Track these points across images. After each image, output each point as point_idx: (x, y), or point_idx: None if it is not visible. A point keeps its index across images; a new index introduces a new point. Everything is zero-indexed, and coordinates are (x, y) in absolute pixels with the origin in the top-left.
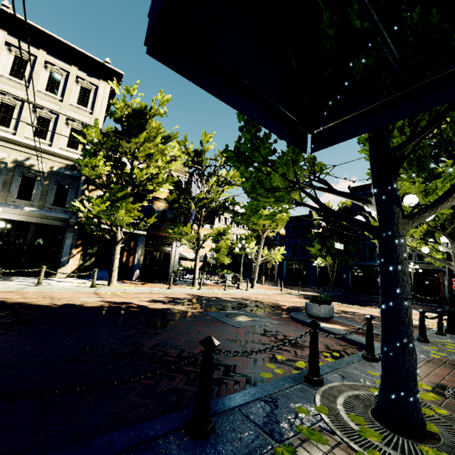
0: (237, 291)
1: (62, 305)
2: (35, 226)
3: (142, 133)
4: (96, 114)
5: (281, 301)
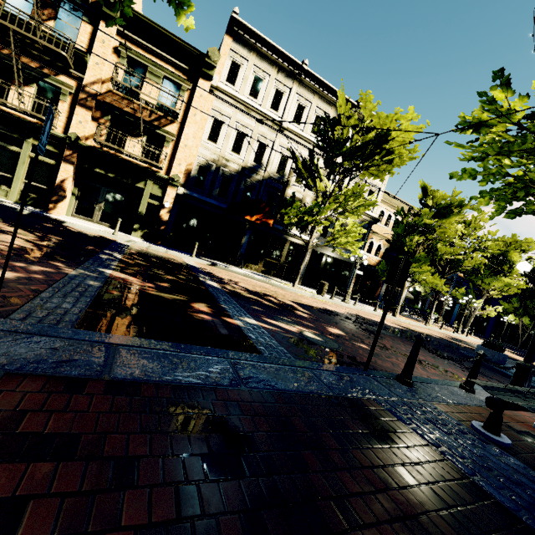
0: (463, 336)
1: (426, 334)
2: (340, 262)
3: (451, 218)
4: (385, 178)
5: (512, 356)
